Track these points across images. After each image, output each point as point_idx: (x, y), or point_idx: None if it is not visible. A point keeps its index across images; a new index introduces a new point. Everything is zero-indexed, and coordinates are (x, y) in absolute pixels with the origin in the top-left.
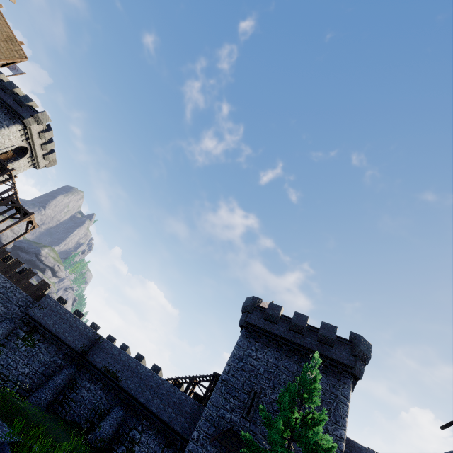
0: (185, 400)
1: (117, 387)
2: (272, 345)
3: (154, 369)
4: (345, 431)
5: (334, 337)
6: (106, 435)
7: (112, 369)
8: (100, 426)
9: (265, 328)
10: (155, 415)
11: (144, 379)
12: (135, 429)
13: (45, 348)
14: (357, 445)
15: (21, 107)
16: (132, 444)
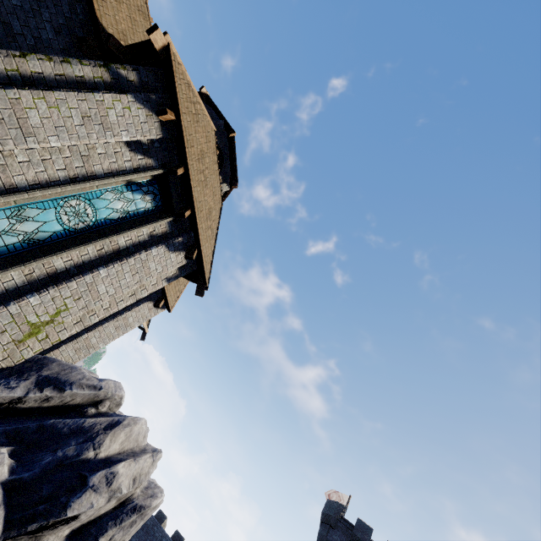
0: None
1: None
2: None
3: None
4: None
5: None
6: None
7: None
8: None
9: None
10: None
11: None
12: None
13: None
14: None
15: None
16: None
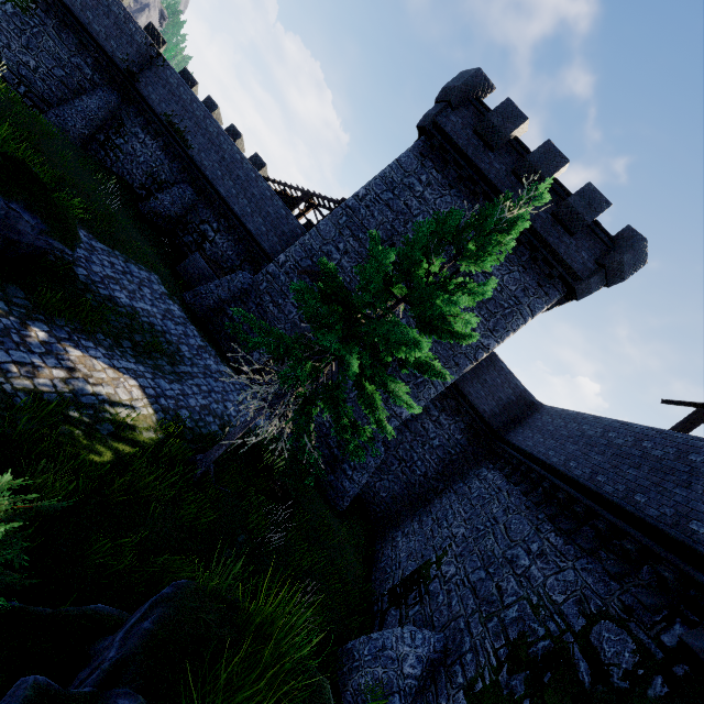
0: (285, 218)
1: (185, 156)
2: (461, 189)
3: (255, 161)
4: (498, 345)
5: (590, 219)
6: (165, 213)
7: (178, 123)
8: (156, 198)
9: (467, 150)
10: (237, 217)
11: (227, 161)
12: (208, 225)
13: (54, 30)
14: (500, 365)
15: None
16: (203, 239)
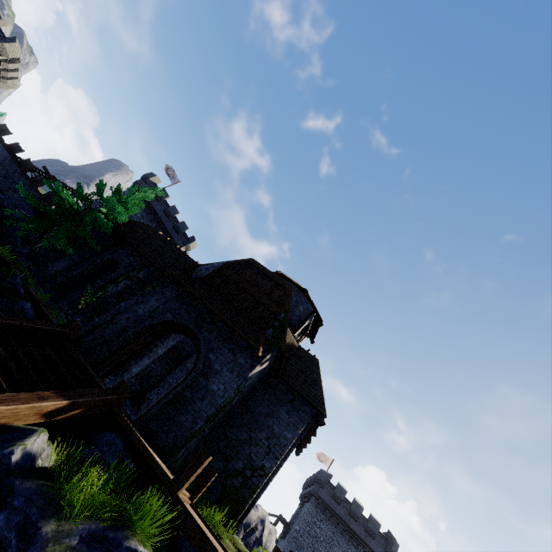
0: None
1: None
2: (332, 520)
3: None
4: None
5: (377, 533)
6: None
7: None
8: None
9: (331, 505)
10: None
11: None
12: None
13: None
14: None
15: (177, 234)
16: None
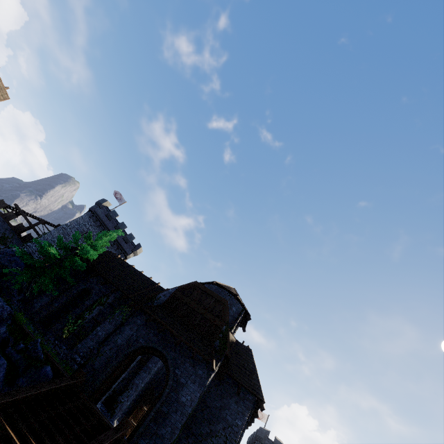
0: None
1: None
2: None
3: None
4: None
5: None
6: None
7: None
8: None
9: None
10: None
11: None
12: None
13: None
14: None
15: (127, 244)
16: None
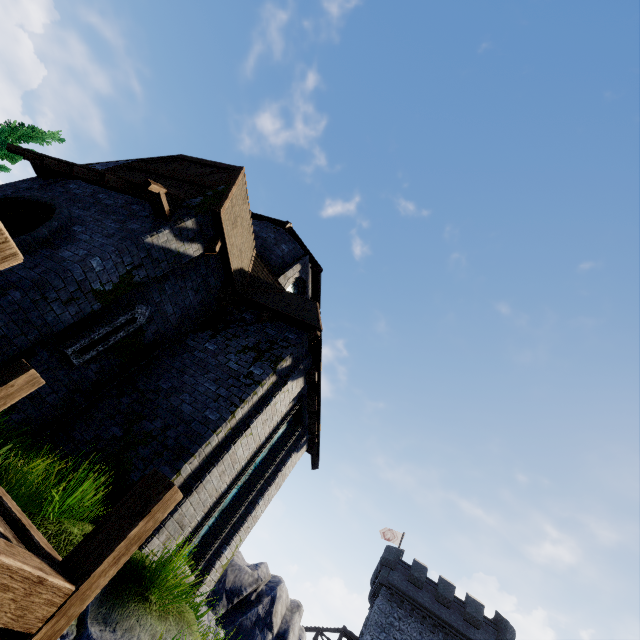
0: None
1: None
2: (416, 615)
3: None
4: None
5: (481, 619)
6: None
7: None
8: None
9: (409, 592)
10: None
11: None
12: None
13: None
14: None
15: None
16: None
